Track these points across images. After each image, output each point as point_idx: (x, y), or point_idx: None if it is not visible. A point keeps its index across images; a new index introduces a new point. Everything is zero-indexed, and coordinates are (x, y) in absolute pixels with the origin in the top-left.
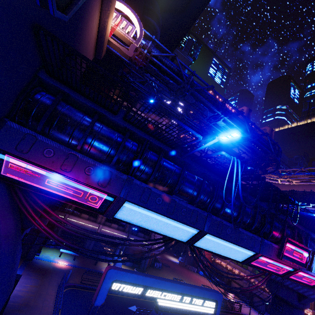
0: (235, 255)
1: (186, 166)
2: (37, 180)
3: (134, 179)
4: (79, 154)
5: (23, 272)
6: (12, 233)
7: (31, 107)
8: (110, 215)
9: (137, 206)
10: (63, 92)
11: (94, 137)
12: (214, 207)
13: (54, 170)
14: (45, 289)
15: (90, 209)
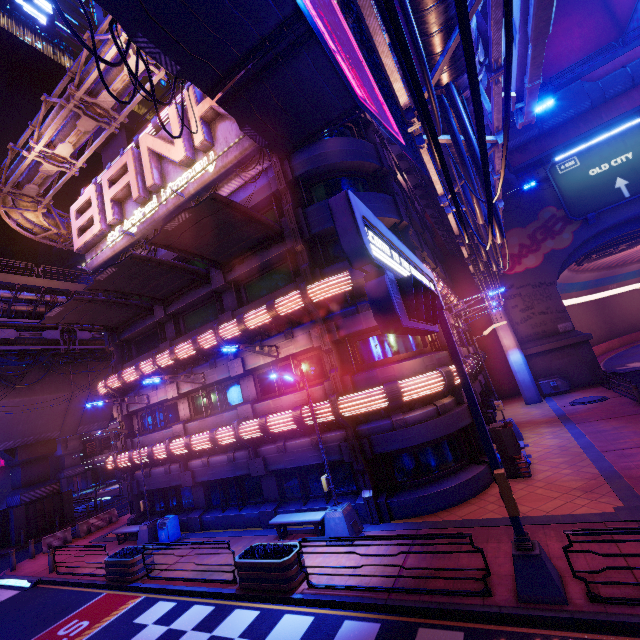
0: None
1: None
2: None
3: None
4: None
5: None
6: None
7: None
8: None
9: None
10: None
11: None
12: None
13: None
14: None
15: None
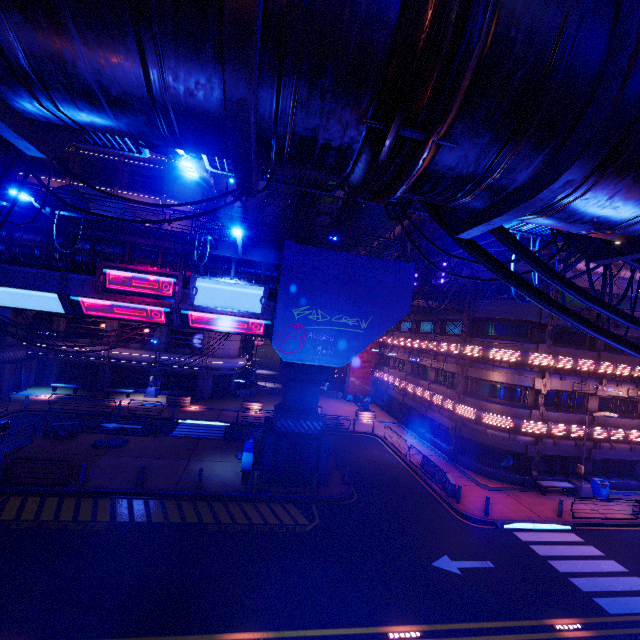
0: (39, 304)
1: None
2: None
3: None
4: None
5: None
6: None
7: None
8: None
9: None
10: None
11: None
12: None
13: None
14: None
15: None
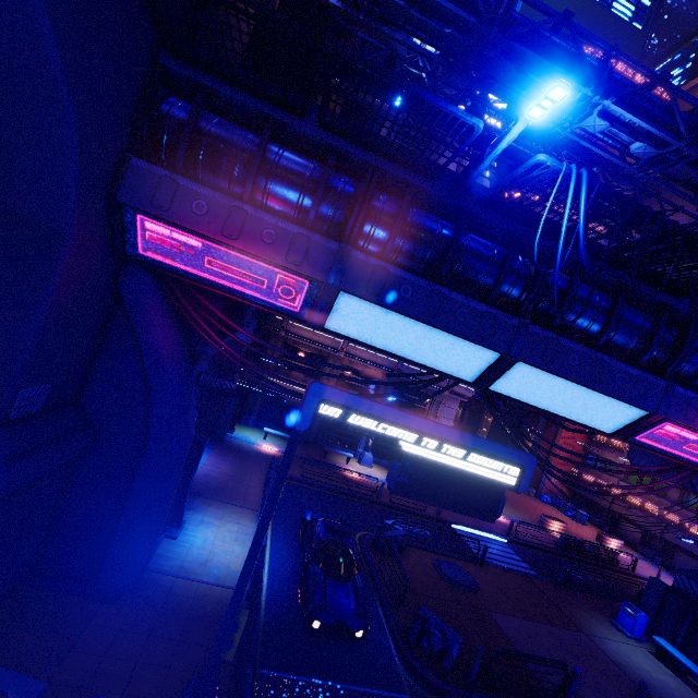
0: (593, 416)
1: (466, 217)
2: (193, 262)
3: (352, 250)
4: (249, 207)
5: (213, 451)
6: (176, 351)
7: (160, 128)
8: (318, 323)
9: (363, 303)
10: (204, 87)
11: (270, 172)
12: (539, 312)
13: (213, 238)
14: (247, 475)
15: (283, 313)
